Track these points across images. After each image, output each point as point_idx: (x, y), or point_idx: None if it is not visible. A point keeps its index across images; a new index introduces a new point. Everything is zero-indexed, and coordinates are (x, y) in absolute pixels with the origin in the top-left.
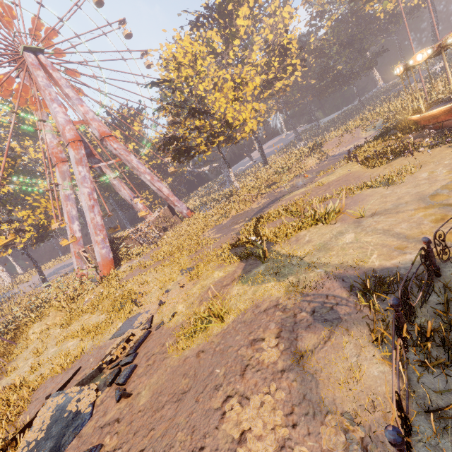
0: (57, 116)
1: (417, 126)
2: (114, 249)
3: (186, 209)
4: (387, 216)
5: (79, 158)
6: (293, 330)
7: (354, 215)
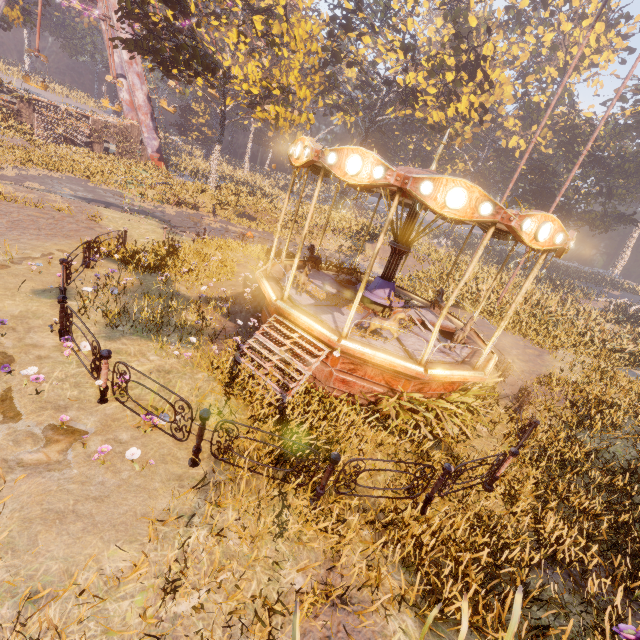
0: None
1: None
2: None
3: (153, 149)
4: None
5: None
6: None
7: None
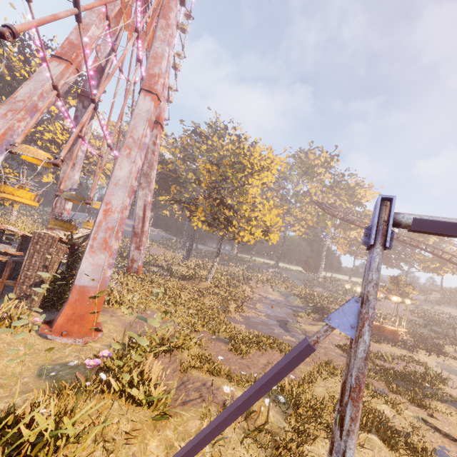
0: (163, 59)
1: None
2: (69, 266)
3: (142, 260)
4: None
5: (153, 120)
6: None
7: None
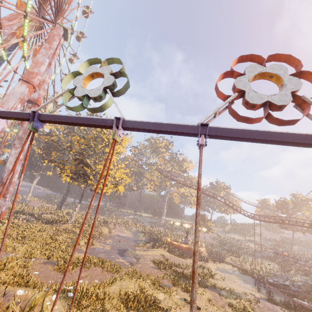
0: (42, 65)
1: (172, 246)
2: None
3: (7, 207)
4: (230, 282)
5: (25, 99)
6: (276, 311)
7: (220, 278)
